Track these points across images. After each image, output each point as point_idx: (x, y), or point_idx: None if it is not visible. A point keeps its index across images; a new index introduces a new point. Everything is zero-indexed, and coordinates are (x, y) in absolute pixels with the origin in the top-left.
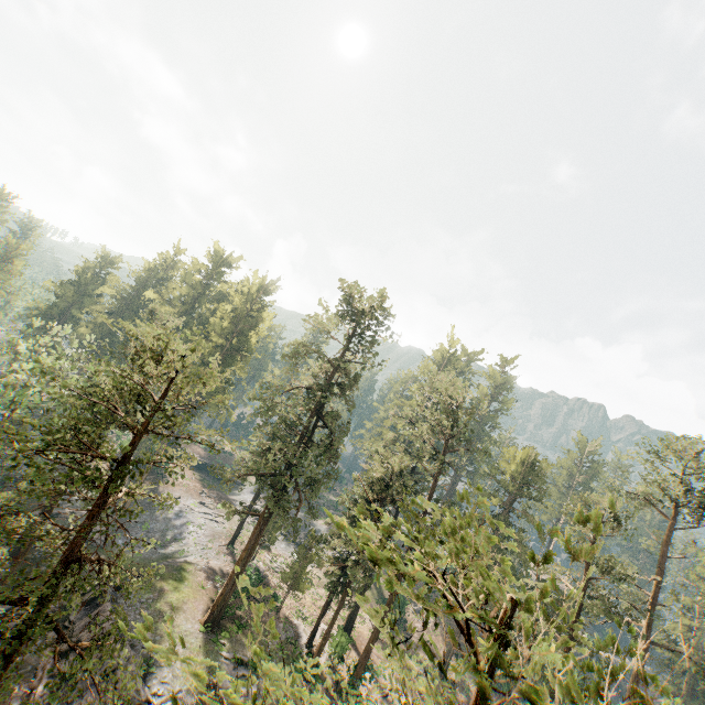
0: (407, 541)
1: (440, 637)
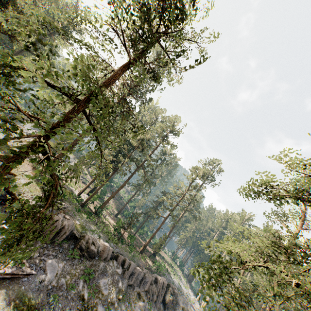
0: None
1: (114, 205)
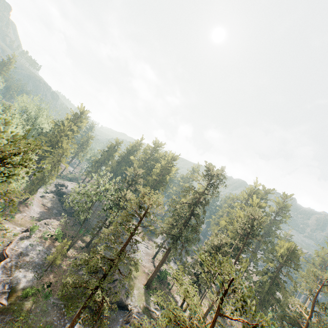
0: (208, 258)
1: (240, 324)
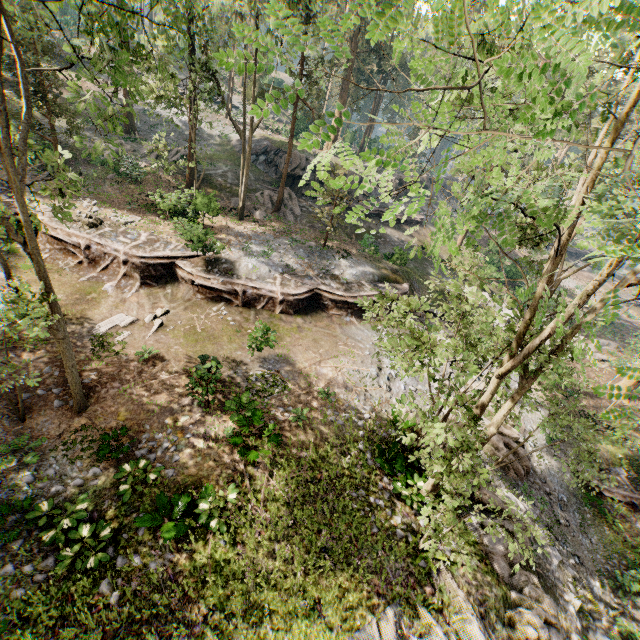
0: None
1: None
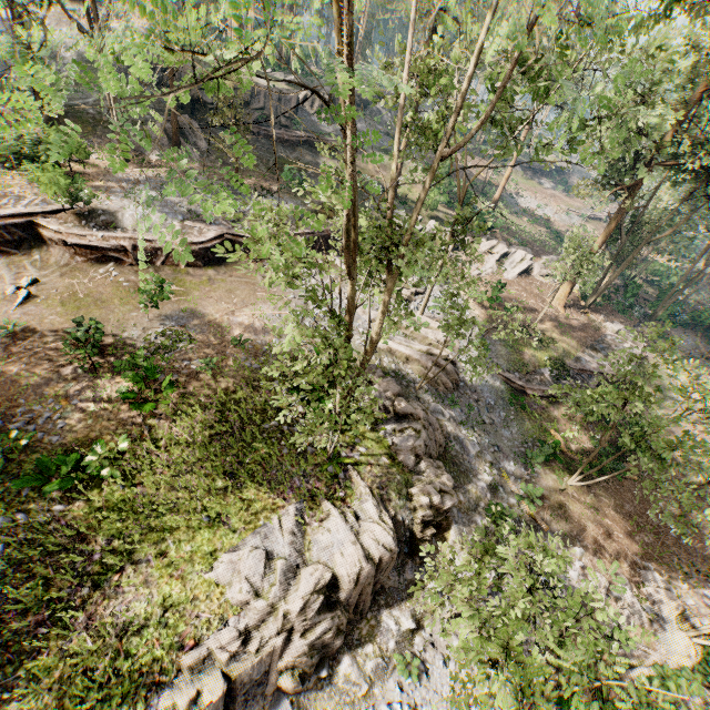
0: None
1: None
